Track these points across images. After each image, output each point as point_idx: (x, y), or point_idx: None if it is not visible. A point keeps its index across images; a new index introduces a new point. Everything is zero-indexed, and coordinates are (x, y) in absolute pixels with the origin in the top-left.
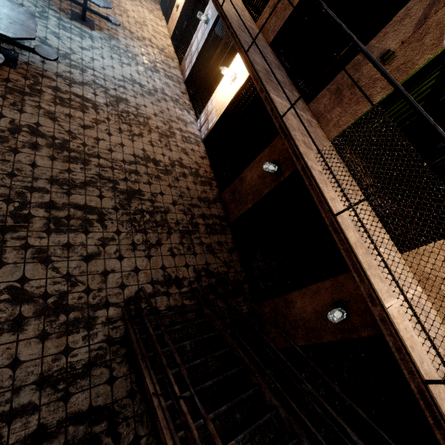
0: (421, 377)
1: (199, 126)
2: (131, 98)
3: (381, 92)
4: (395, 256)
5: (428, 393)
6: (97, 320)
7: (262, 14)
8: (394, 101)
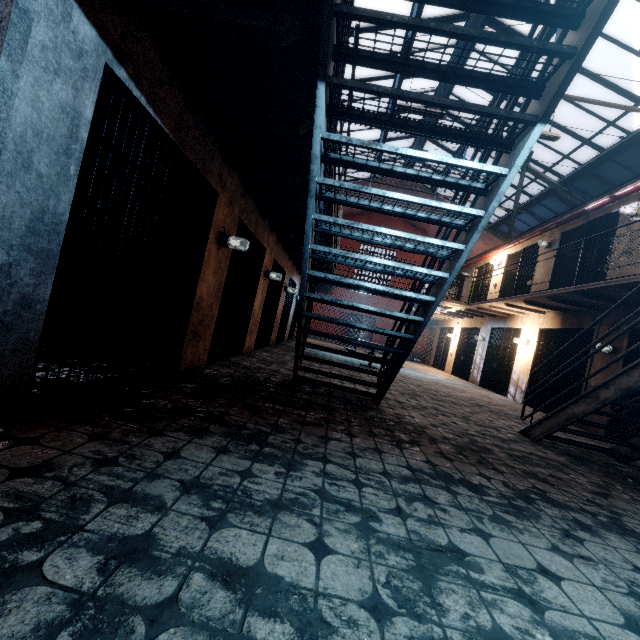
0: None
1: (511, 398)
2: (444, 383)
3: None
4: None
5: None
6: (501, 430)
7: None
8: None
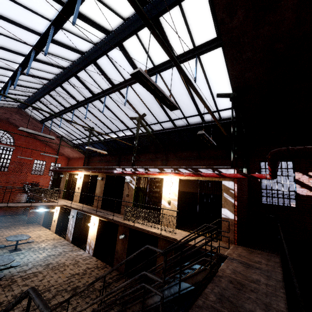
0: (160, 234)
1: (87, 252)
2: (52, 261)
3: (131, 201)
4: (143, 222)
5: (162, 235)
6: None
7: (94, 204)
8: (137, 200)
